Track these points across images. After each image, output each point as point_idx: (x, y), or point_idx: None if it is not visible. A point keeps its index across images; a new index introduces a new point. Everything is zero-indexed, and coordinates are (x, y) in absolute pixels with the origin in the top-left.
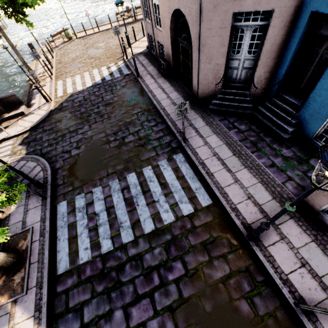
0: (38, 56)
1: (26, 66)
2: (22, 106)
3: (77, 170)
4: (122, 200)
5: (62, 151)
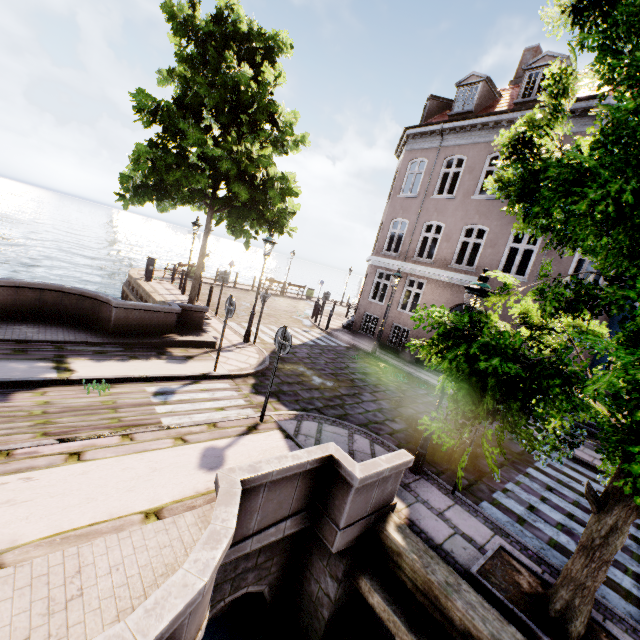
0: (225, 279)
1: (197, 283)
2: (205, 334)
3: (436, 453)
4: (571, 505)
5: (369, 421)
